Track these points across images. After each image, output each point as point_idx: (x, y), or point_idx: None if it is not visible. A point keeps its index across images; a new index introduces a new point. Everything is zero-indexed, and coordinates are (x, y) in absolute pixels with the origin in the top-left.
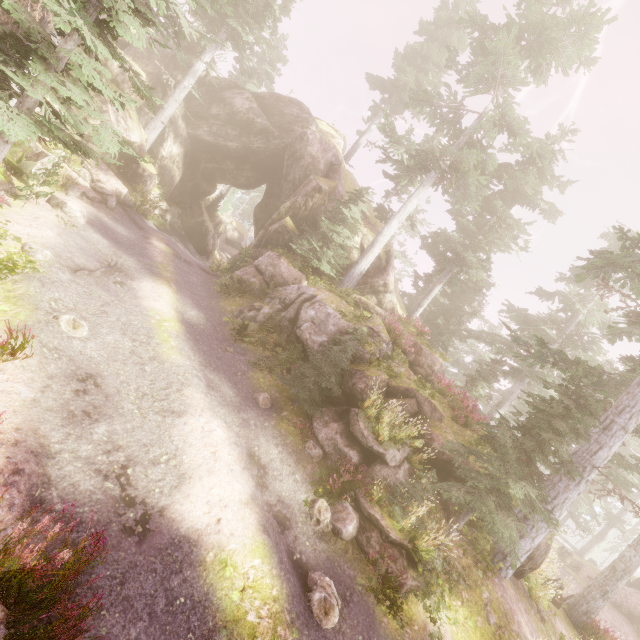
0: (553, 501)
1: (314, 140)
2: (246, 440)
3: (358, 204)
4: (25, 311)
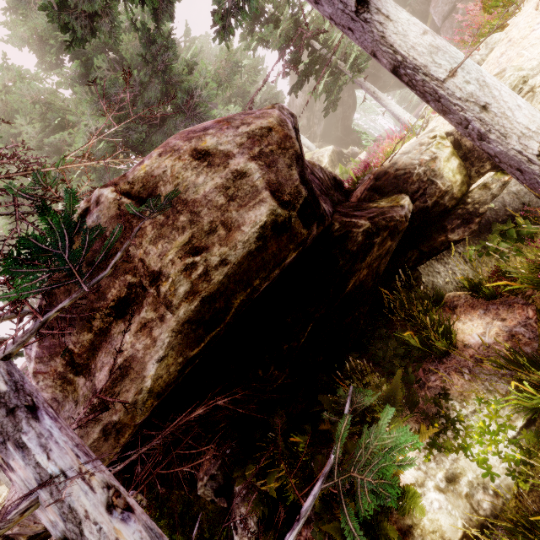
0: None
1: None
2: None
3: None
4: None
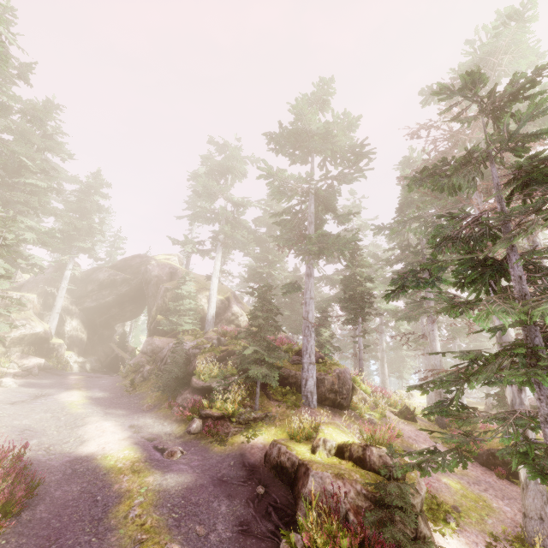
0: (307, 352)
1: (154, 268)
2: (129, 422)
3: (186, 283)
4: None
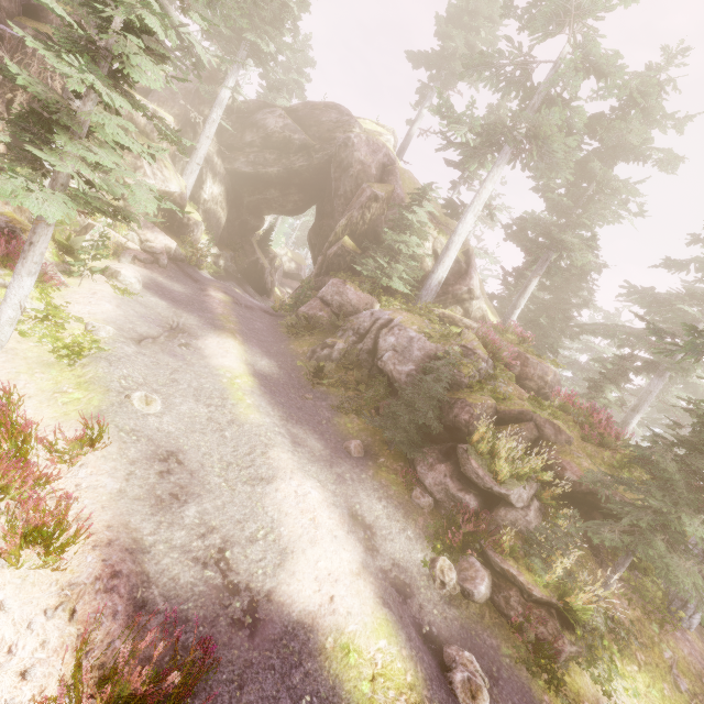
0: None
1: (360, 143)
2: (345, 498)
3: (423, 205)
4: (97, 395)
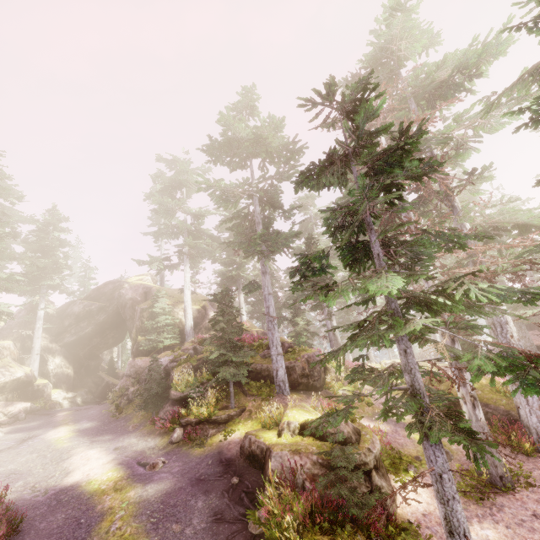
0: (274, 344)
1: (127, 291)
2: (114, 445)
3: (159, 301)
4: None
